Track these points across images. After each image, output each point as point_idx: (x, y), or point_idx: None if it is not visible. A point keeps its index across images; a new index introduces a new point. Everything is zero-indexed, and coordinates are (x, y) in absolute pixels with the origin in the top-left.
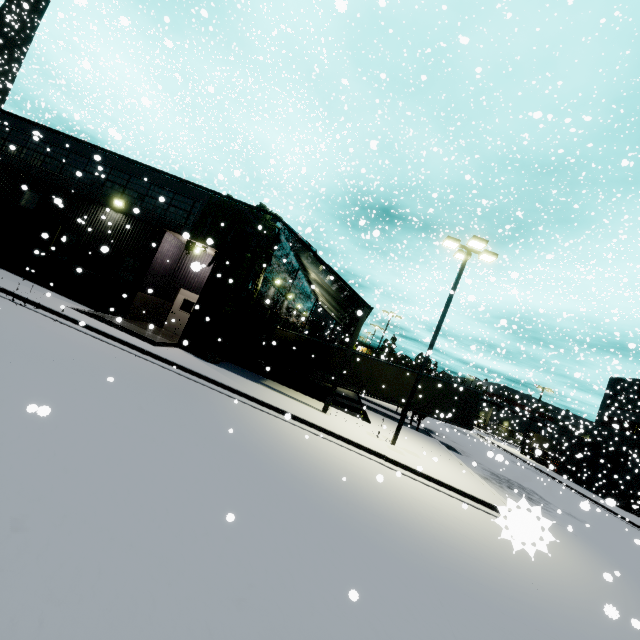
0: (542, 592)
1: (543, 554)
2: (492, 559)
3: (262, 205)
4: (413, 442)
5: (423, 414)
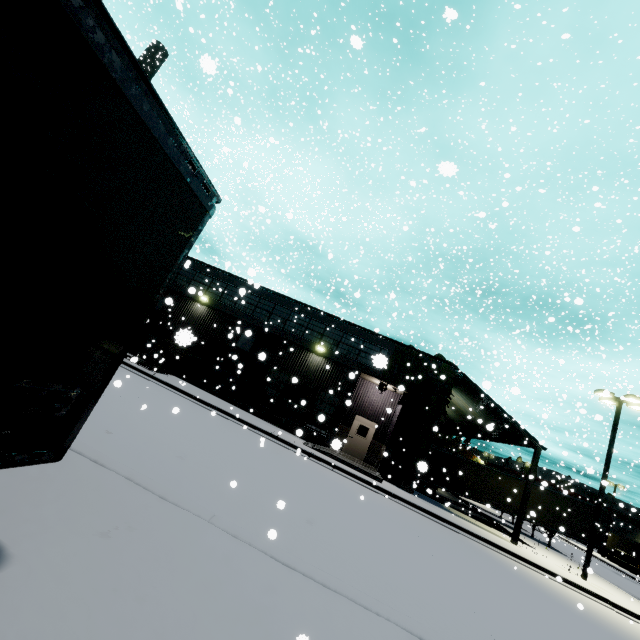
0: None
1: None
2: None
3: (439, 355)
4: (577, 569)
5: (554, 530)
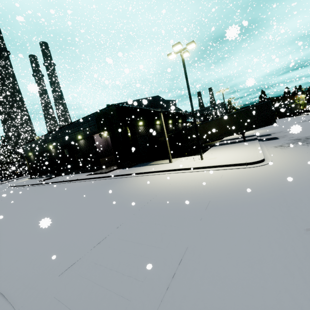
0: (214, 195)
1: (255, 175)
2: (198, 191)
3: (107, 105)
4: (226, 151)
5: (242, 132)
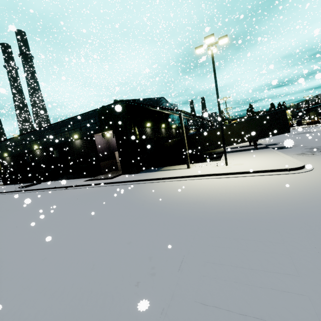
0: (286, 202)
1: (312, 181)
2: (258, 198)
3: (115, 100)
4: (246, 158)
5: (255, 140)
